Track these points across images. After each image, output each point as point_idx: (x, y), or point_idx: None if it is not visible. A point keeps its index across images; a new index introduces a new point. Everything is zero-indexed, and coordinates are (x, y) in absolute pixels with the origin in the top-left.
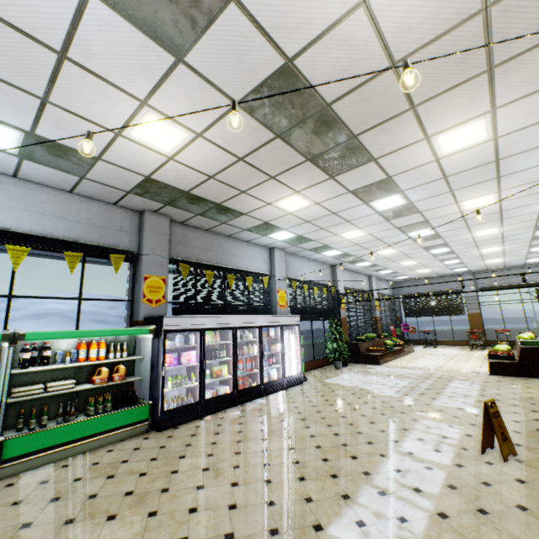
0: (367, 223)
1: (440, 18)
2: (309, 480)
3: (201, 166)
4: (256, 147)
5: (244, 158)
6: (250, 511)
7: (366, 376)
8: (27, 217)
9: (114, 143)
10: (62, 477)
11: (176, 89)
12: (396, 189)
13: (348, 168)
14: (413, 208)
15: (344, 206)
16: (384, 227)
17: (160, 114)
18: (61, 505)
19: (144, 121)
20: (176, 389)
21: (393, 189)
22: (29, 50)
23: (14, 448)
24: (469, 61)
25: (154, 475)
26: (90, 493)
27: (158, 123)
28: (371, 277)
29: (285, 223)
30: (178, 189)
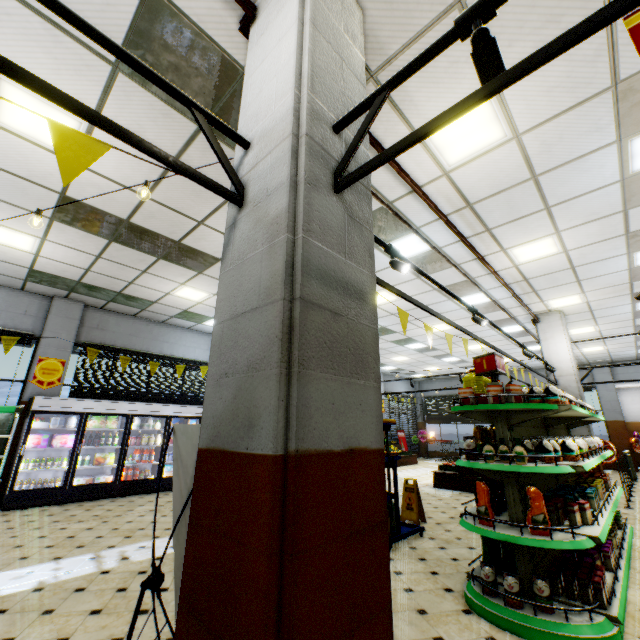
0: None
1: (145, 172)
2: (54, 547)
3: (70, 261)
4: (102, 248)
5: (102, 256)
6: None
7: None
8: None
9: None
10: None
11: None
12: None
13: (206, 266)
14: None
15: None
16: None
17: None
18: None
19: None
20: (36, 470)
21: None
22: None
23: None
24: (203, 194)
25: None
26: None
27: (3, 230)
28: None
29: (206, 312)
30: (69, 279)
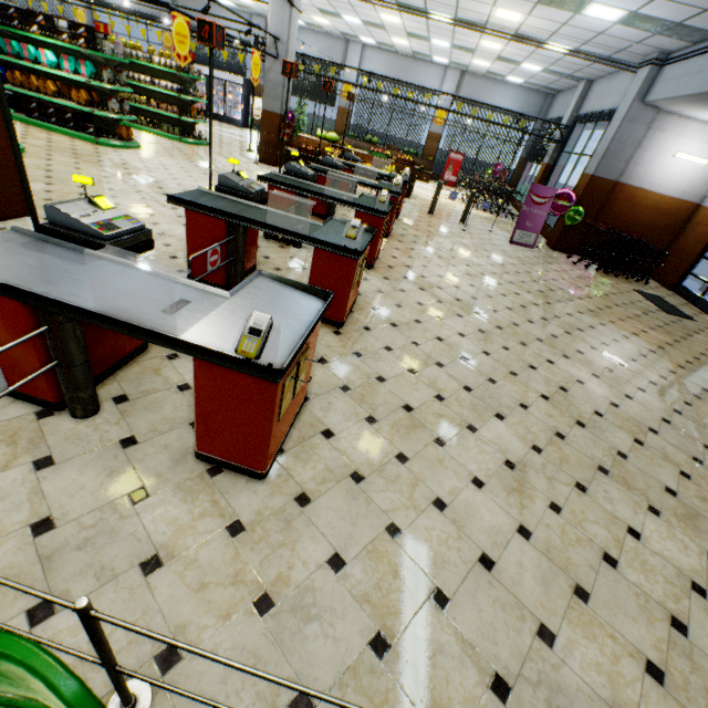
0: None
1: None
2: None
3: None
4: None
5: None
6: None
7: None
8: None
9: None
10: None
11: None
12: None
13: None
14: None
15: None
16: None
17: None
18: None
19: None
20: None
21: None
22: None
23: None
24: None
25: None
26: None
27: None
28: (447, 70)
29: None
30: None
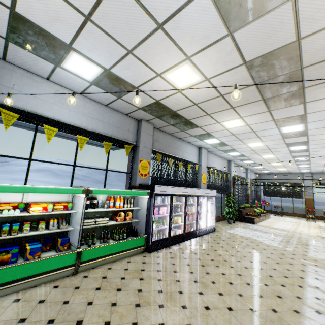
0: (269, 139)
1: None
2: (265, 297)
3: (194, 97)
4: None
5: (224, 95)
6: (243, 313)
7: (251, 230)
8: (85, 119)
9: (152, 80)
10: (112, 275)
11: (214, 51)
12: (303, 121)
13: (283, 106)
14: (305, 133)
15: (262, 128)
16: (278, 142)
17: (192, 65)
18: (125, 294)
19: (180, 69)
20: (158, 229)
21: (302, 121)
22: (142, 21)
23: (85, 255)
24: None
25: (167, 281)
26: (137, 288)
27: (188, 70)
28: (248, 169)
29: (219, 134)
30: (170, 109)
